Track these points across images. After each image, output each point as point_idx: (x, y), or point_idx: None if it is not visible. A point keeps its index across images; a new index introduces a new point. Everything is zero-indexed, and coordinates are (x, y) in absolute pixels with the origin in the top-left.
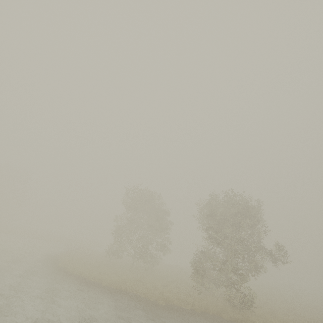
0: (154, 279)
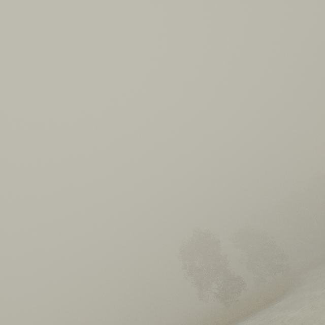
0: (258, 293)
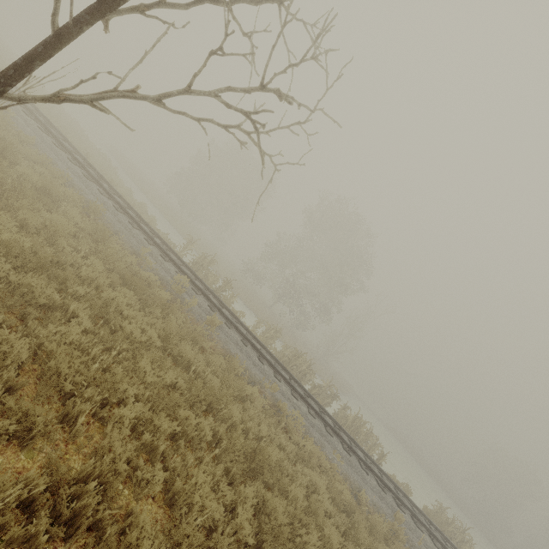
0: None
